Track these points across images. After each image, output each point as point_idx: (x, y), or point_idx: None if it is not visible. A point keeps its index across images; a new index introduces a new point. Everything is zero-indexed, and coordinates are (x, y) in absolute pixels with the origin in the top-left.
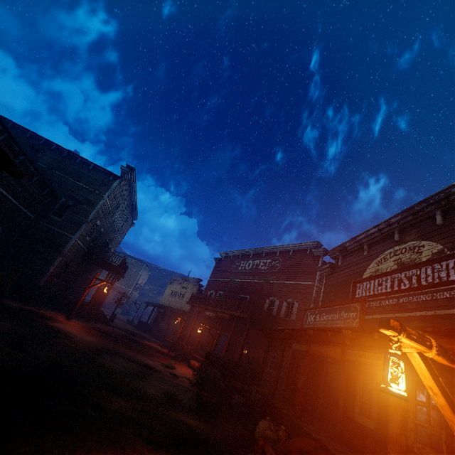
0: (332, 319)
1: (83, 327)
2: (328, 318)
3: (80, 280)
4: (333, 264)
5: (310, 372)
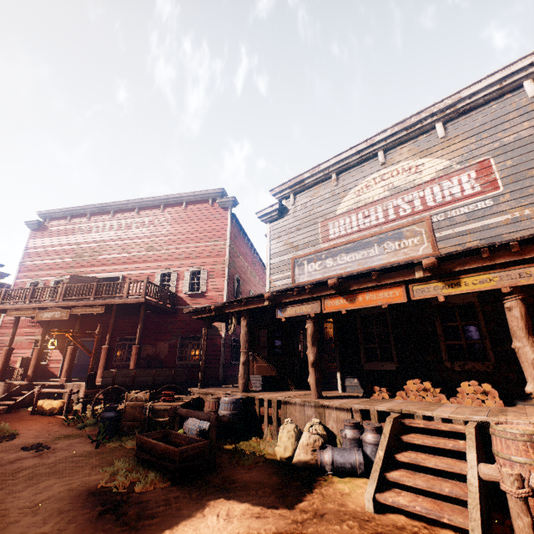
0: (365, 257)
1: None
2: (357, 258)
3: None
4: (282, 206)
5: (272, 342)
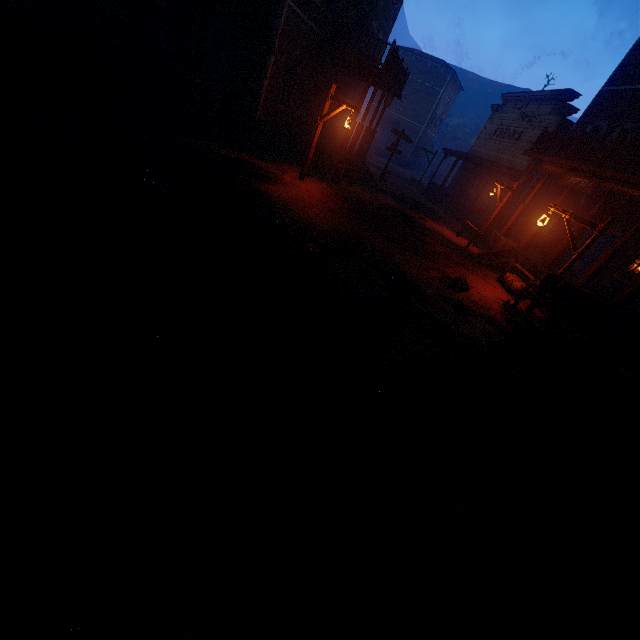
0: None
1: (321, 193)
2: None
3: (329, 108)
4: None
5: None
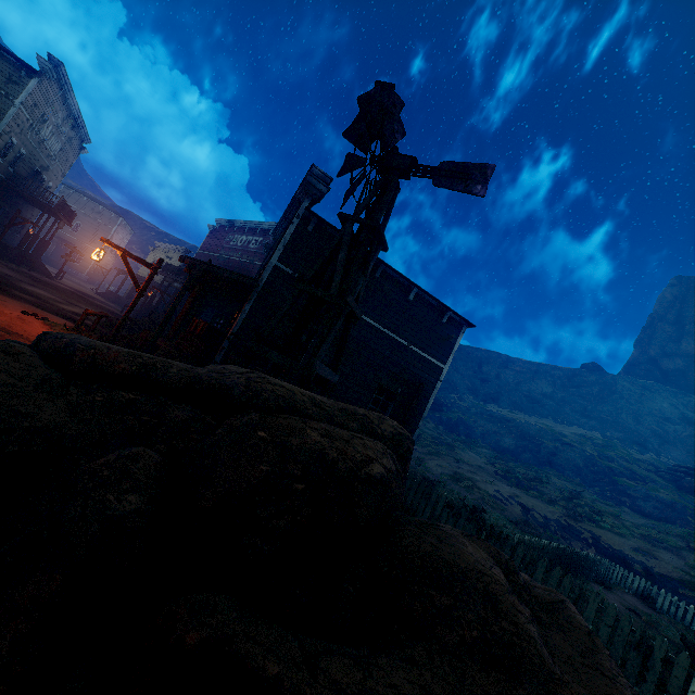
0: None
1: (9, 267)
2: None
3: (3, 217)
4: (271, 246)
5: None
